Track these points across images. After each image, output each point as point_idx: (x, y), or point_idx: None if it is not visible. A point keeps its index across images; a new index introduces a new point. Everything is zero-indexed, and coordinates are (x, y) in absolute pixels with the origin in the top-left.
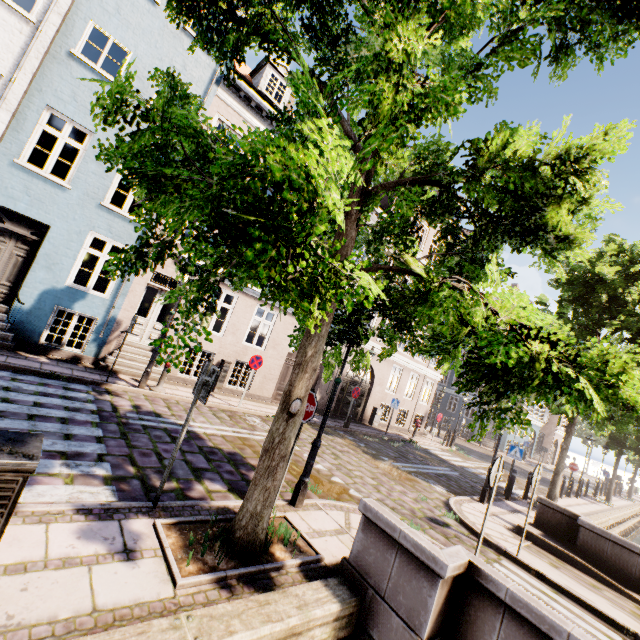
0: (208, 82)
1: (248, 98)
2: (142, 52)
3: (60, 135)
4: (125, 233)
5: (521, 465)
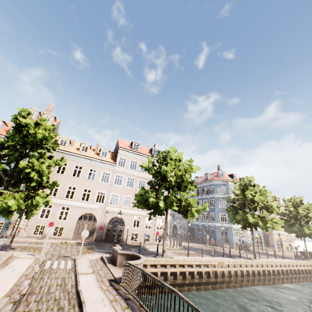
0: None
1: None
2: None
3: None
4: None
5: (231, 252)
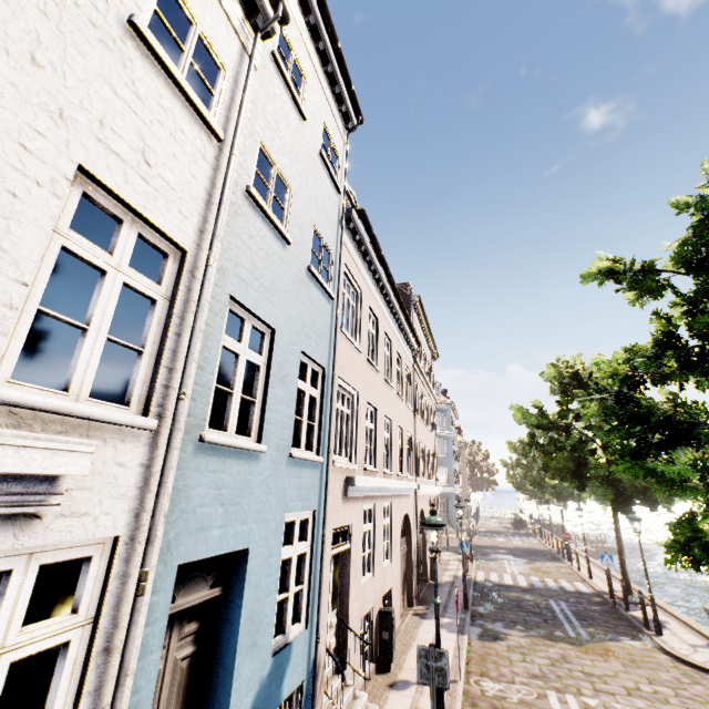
0: (337, 224)
1: (360, 241)
2: (298, 187)
3: (239, 348)
4: (310, 489)
5: (488, 542)
